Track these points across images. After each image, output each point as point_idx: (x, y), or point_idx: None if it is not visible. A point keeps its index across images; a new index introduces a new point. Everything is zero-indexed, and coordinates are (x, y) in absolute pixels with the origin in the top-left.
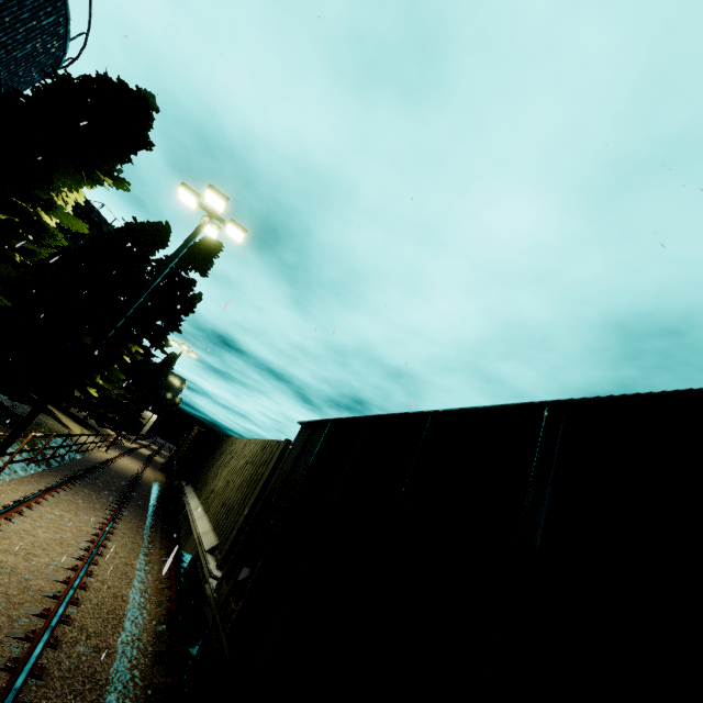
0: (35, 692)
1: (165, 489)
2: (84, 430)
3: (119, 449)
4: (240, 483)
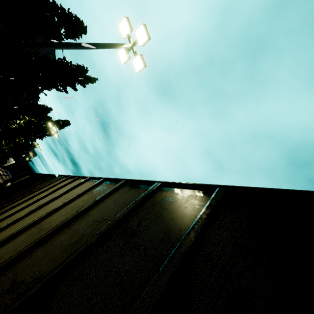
0: None
1: (1, 184)
2: None
3: None
4: None
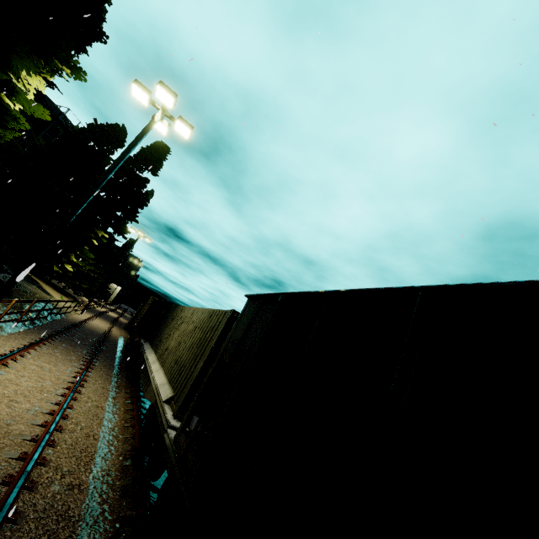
0: (9, 538)
1: (128, 343)
2: (63, 297)
3: (91, 312)
4: (190, 345)
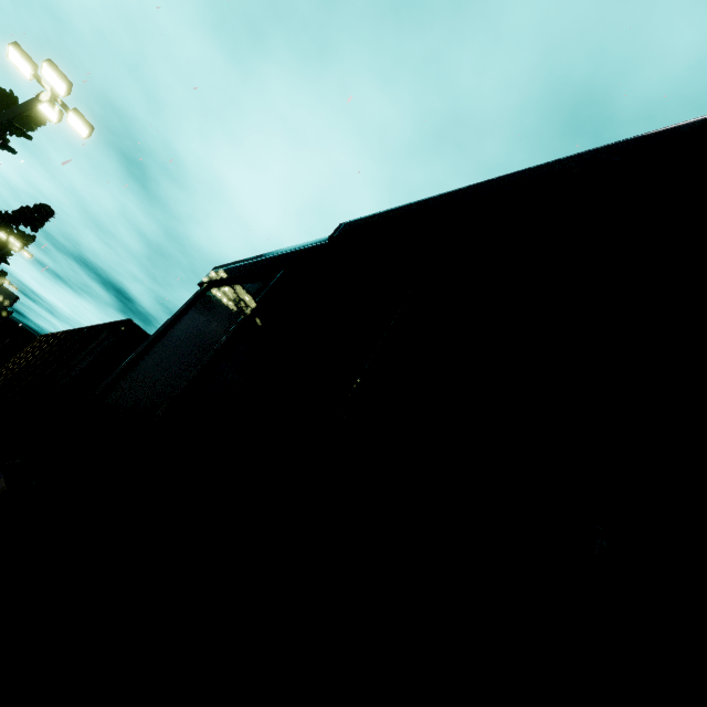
0: None
1: None
2: None
3: None
4: None
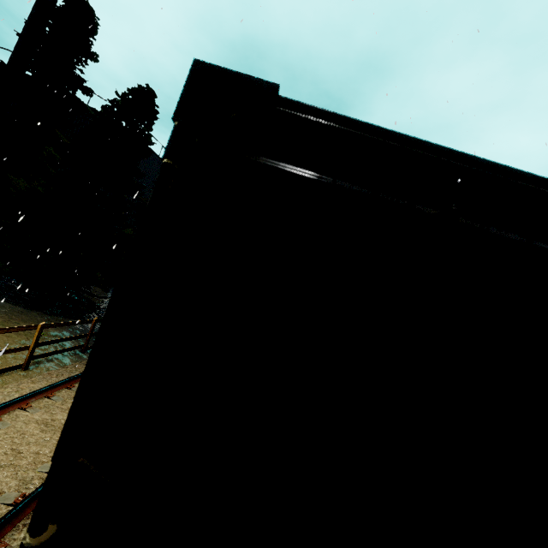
0: None
1: None
2: None
3: None
4: None
